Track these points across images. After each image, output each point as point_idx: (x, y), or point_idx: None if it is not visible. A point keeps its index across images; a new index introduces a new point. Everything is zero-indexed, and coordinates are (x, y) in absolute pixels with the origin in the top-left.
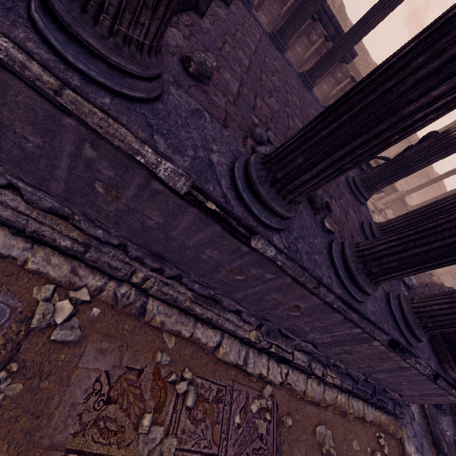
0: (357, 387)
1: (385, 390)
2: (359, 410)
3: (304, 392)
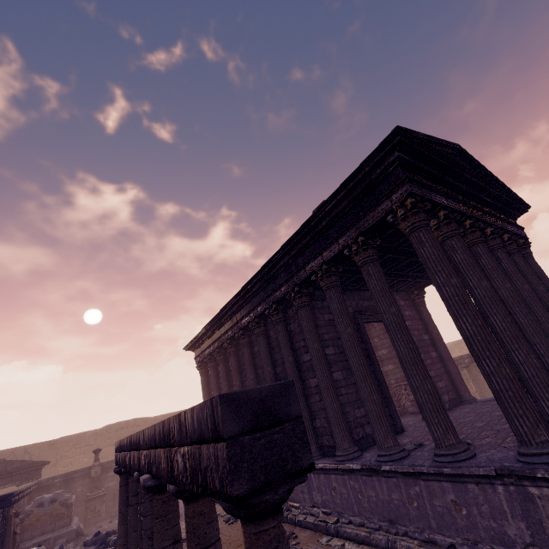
0: None
1: None
2: None
3: None
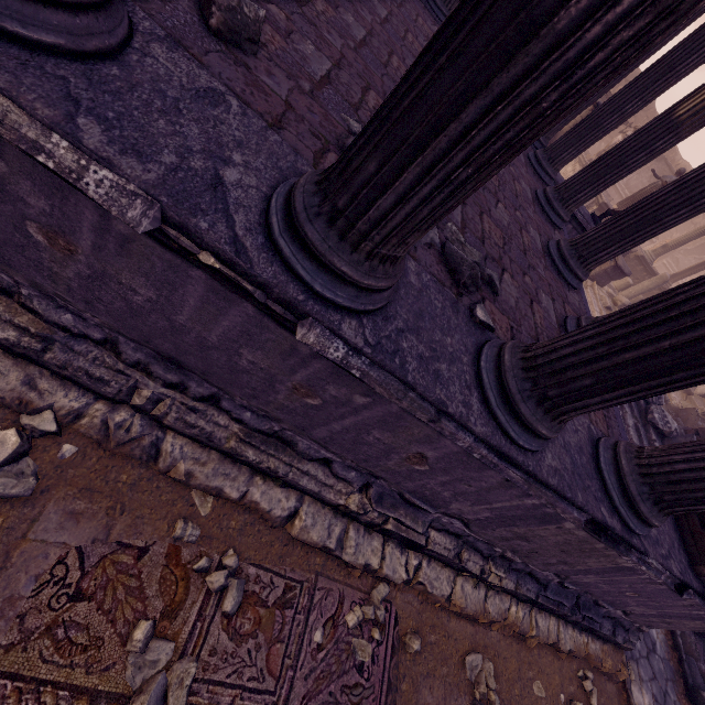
0: (545, 595)
1: (598, 602)
2: (549, 631)
3: (448, 598)
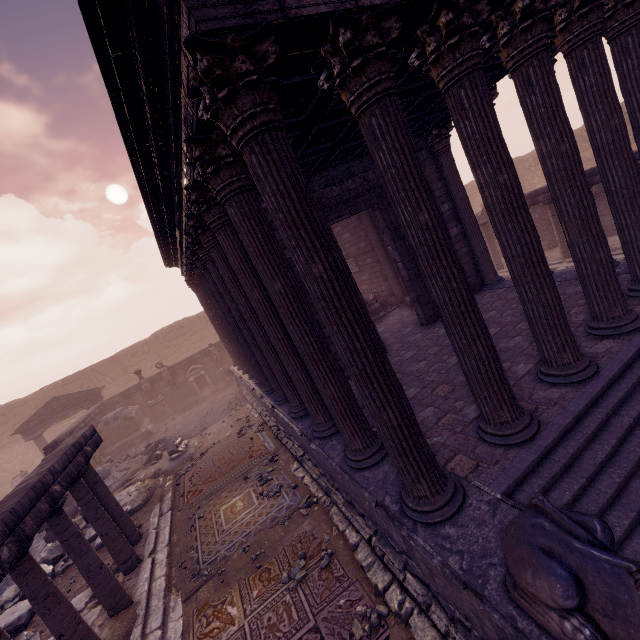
0: None
1: None
2: None
3: None
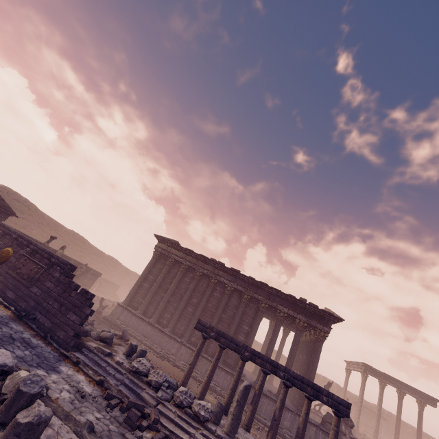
0: None
1: None
2: None
3: None
